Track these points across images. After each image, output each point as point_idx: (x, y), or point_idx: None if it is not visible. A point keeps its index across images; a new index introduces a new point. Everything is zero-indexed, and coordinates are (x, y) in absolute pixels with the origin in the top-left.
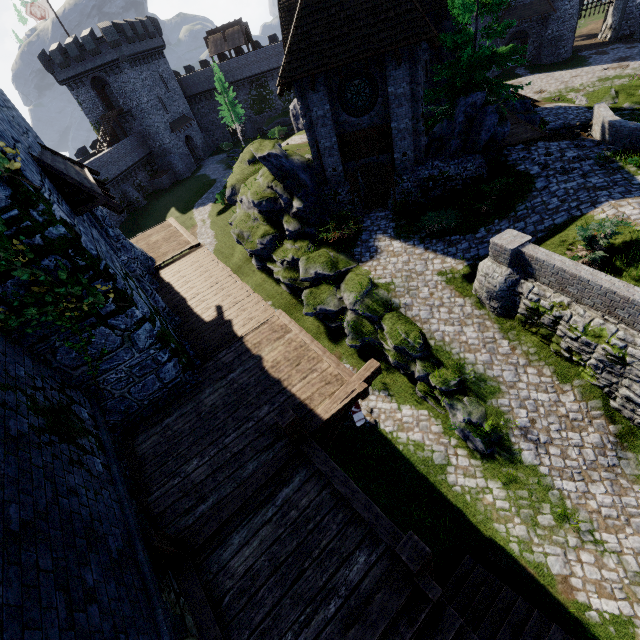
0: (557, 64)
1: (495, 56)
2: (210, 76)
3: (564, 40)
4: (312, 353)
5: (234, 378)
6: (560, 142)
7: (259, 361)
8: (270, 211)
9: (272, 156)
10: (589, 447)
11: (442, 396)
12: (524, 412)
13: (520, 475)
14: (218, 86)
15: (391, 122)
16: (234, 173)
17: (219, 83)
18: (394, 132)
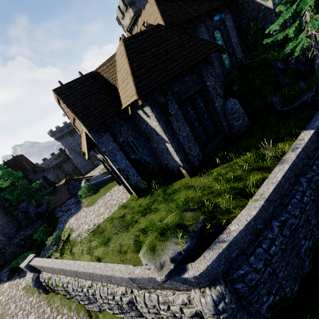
0: None
1: (29, 188)
2: None
3: None
4: None
5: None
6: (73, 198)
7: None
8: None
9: None
10: None
11: None
12: None
13: None
14: None
15: None
16: None
17: None
18: None
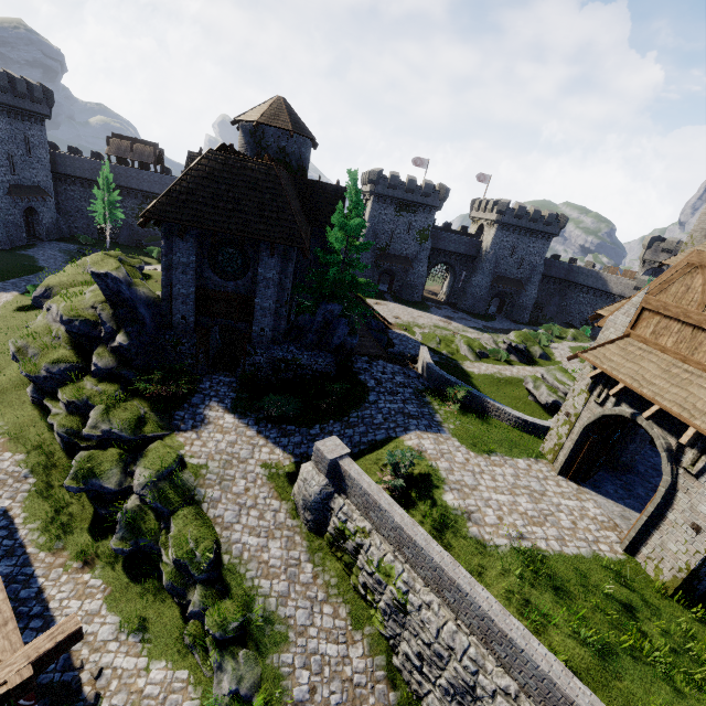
0: (411, 302)
1: (356, 282)
2: (98, 169)
3: (417, 289)
4: None
5: None
6: (394, 366)
7: None
8: (83, 334)
9: (110, 277)
10: None
11: (214, 647)
12: (307, 675)
13: None
14: (102, 182)
15: (256, 297)
16: (62, 273)
17: (104, 180)
18: (257, 307)
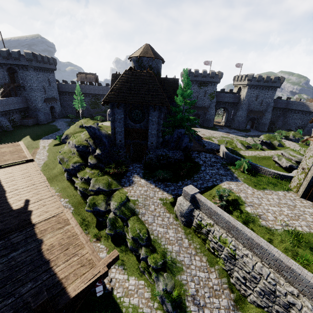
0: (209, 127)
1: (189, 119)
2: (74, 87)
3: (211, 121)
4: (79, 241)
5: (14, 256)
6: (210, 154)
7: (40, 244)
8: (83, 151)
9: (91, 127)
10: (223, 308)
11: (153, 271)
12: (193, 284)
13: None
14: (76, 92)
15: (148, 129)
16: (70, 129)
17: (77, 91)
18: (149, 133)
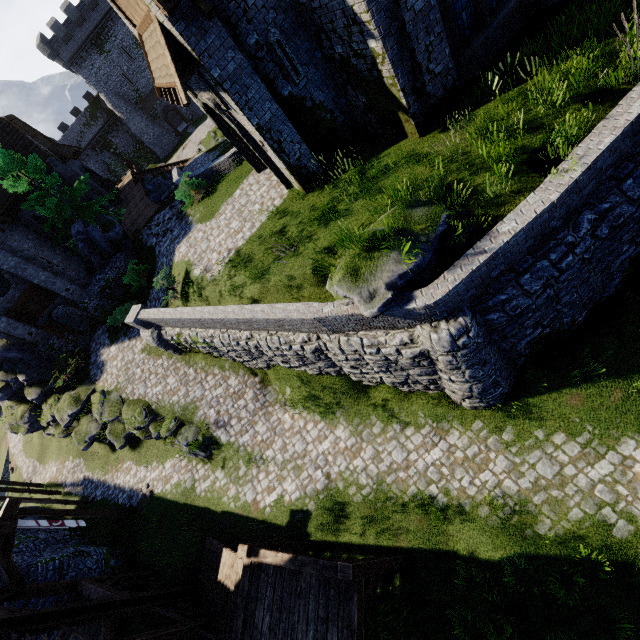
0: None
1: (72, 193)
2: None
3: None
4: None
5: None
6: (165, 209)
7: None
8: (13, 395)
9: None
10: (250, 402)
11: (174, 438)
12: (213, 410)
13: (226, 453)
14: None
15: (32, 281)
16: None
17: None
18: (42, 284)
